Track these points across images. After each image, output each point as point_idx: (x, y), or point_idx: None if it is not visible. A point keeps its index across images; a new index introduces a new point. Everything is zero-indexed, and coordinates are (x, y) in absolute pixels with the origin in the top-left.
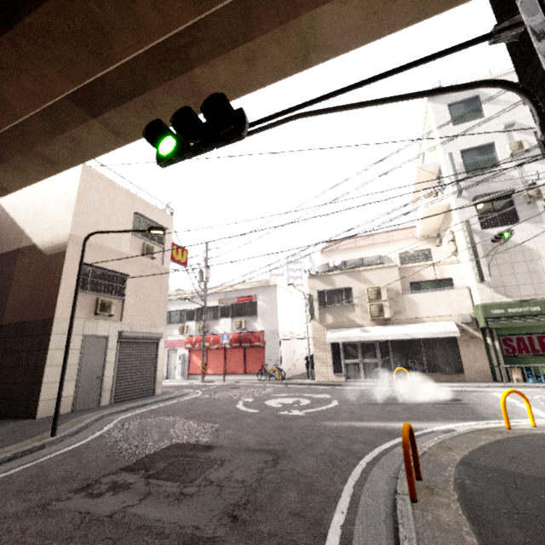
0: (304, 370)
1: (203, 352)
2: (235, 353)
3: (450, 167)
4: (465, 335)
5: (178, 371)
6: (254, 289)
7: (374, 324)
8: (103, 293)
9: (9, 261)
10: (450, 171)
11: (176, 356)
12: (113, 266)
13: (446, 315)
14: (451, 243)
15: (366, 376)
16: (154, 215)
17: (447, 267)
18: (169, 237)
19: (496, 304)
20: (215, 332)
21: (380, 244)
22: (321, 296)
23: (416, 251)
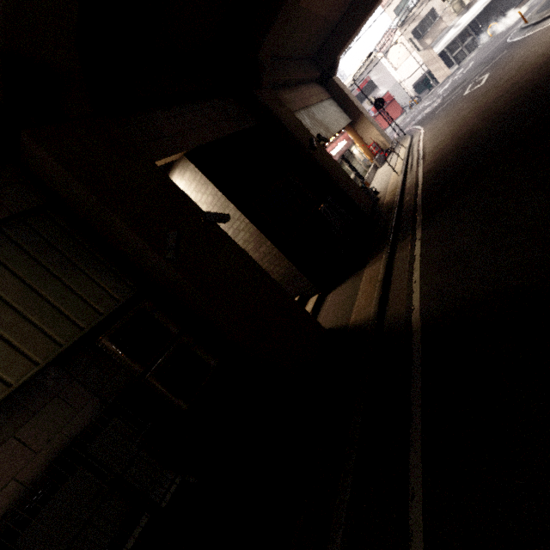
0: (416, 99)
1: None
2: (378, 119)
3: None
4: None
5: None
6: (364, 75)
7: (460, 17)
8: None
9: None
10: None
11: None
12: None
13: None
14: None
15: (470, 52)
16: None
17: None
18: None
19: None
20: None
21: None
22: (415, 34)
23: None
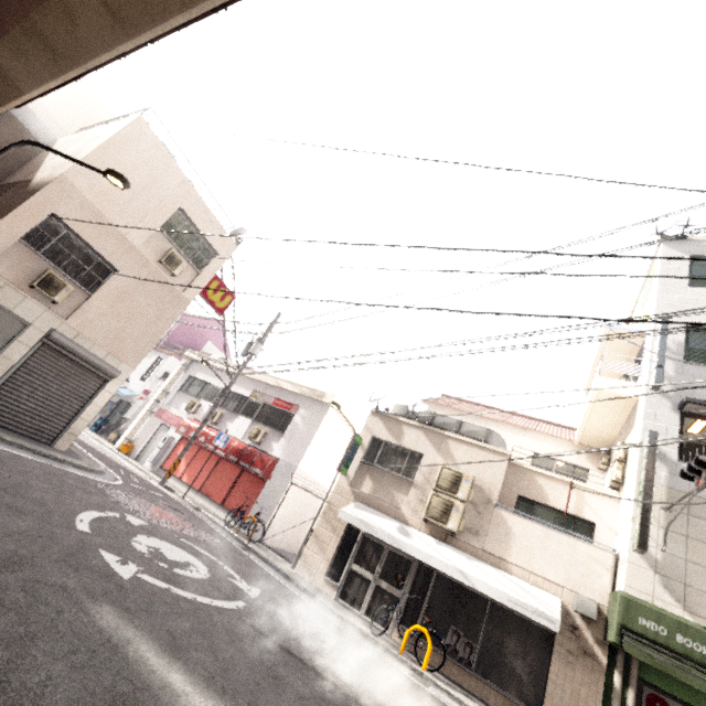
0: None
1: (188, 445)
2: (228, 471)
3: (658, 338)
4: (573, 641)
5: (151, 456)
6: (301, 398)
7: (427, 529)
8: (62, 269)
9: (3, 191)
10: (656, 345)
11: (164, 436)
12: (103, 248)
13: (554, 582)
14: (617, 465)
15: (370, 612)
16: (209, 229)
17: (594, 502)
18: (217, 266)
19: (654, 609)
20: (224, 430)
21: (512, 427)
22: (374, 447)
23: (564, 463)
